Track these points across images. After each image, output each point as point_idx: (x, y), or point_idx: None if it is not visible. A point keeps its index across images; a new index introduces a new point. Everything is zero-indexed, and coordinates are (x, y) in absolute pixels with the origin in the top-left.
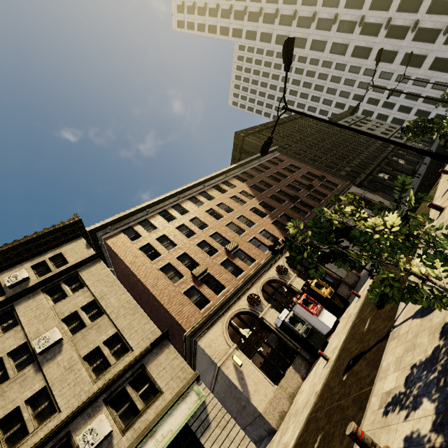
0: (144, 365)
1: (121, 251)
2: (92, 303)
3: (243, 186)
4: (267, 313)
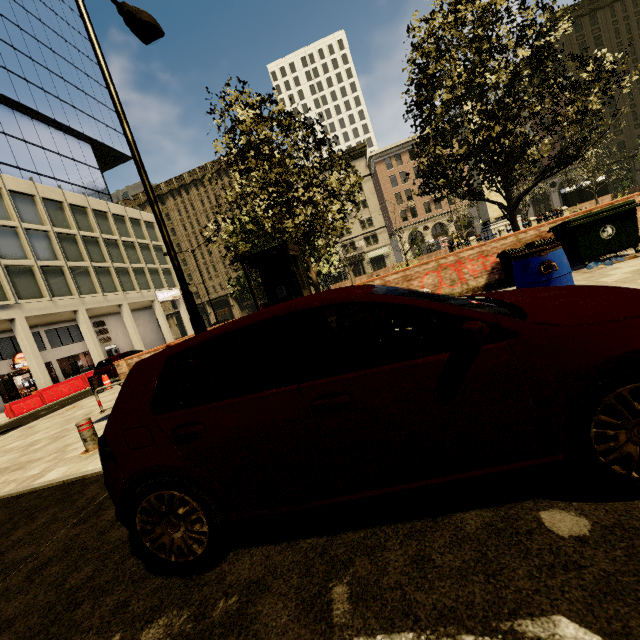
0: (376, 233)
1: (380, 176)
2: (364, 200)
3: None
4: (427, 236)
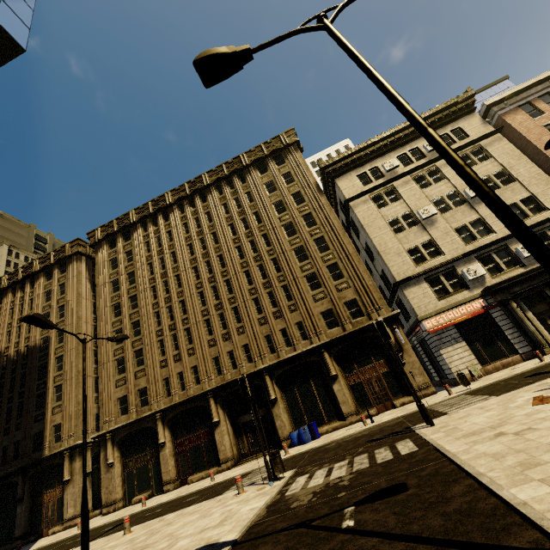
0: None
1: (522, 128)
2: (499, 172)
3: None
4: None
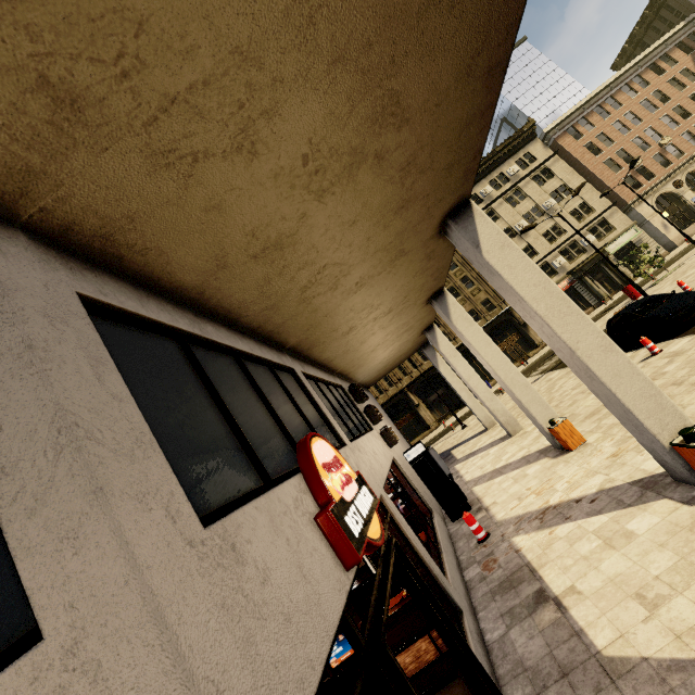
0: (603, 218)
1: (571, 149)
2: (561, 186)
3: (687, 61)
4: (685, 193)
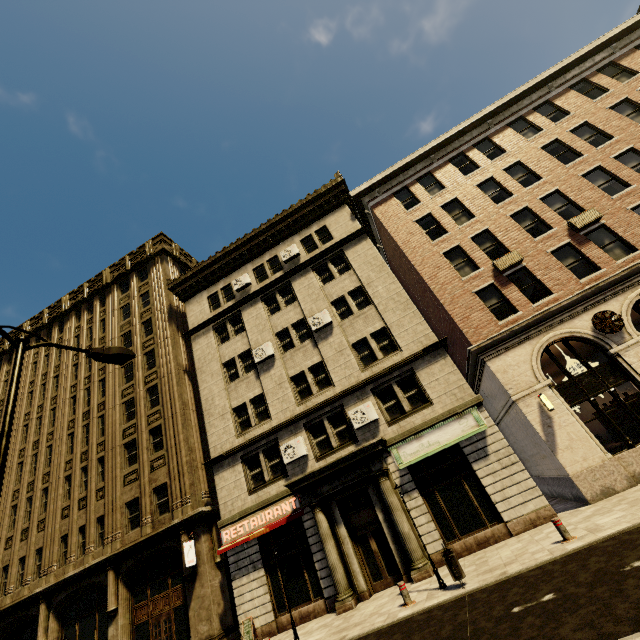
0: (413, 369)
1: (391, 225)
2: (358, 289)
3: None
4: (630, 349)
